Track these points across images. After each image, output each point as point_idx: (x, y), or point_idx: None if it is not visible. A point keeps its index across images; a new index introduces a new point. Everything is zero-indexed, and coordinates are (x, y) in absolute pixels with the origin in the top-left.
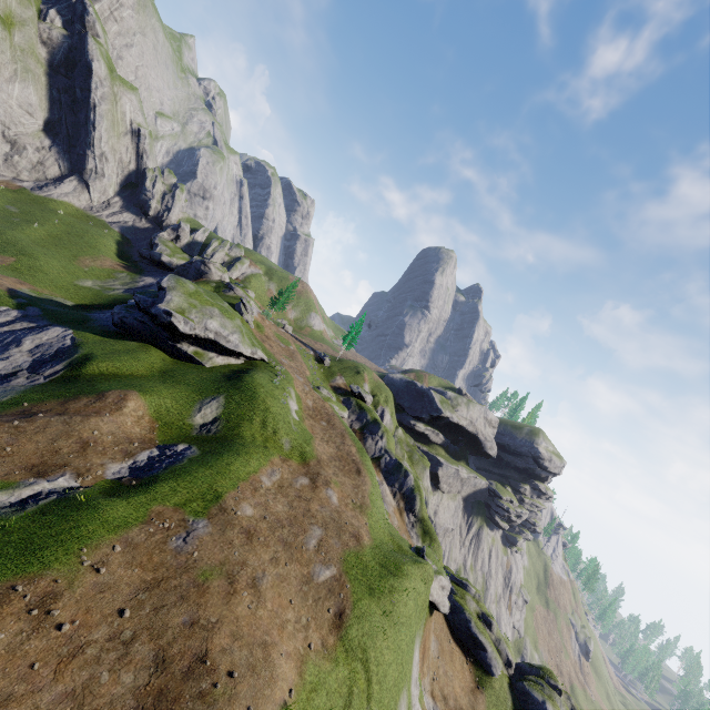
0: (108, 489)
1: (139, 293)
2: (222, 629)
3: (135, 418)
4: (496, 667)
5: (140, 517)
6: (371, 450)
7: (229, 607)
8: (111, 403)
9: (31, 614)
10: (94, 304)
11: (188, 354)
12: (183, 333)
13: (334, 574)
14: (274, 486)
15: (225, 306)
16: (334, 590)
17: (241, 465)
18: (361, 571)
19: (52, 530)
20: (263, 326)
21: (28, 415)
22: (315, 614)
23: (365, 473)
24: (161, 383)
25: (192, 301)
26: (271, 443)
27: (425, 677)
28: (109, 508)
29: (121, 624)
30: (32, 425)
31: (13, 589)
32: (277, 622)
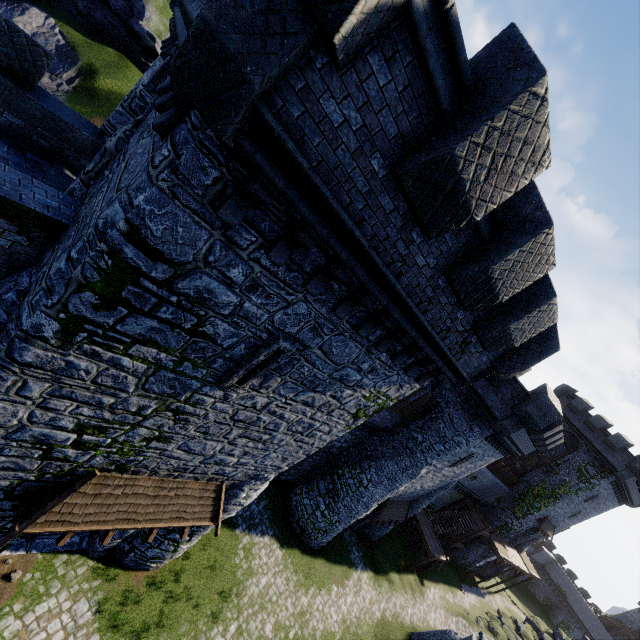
0: None
1: None
2: None
3: None
4: None
5: None
6: None
7: None
8: None
9: None
10: None
11: None
12: None
13: None
14: None
15: None
16: None
17: None
18: None
19: None
20: None
21: None
22: None
23: None
24: None
25: (164, 20)
26: None
27: None
28: None
29: None
30: None
31: None
32: None
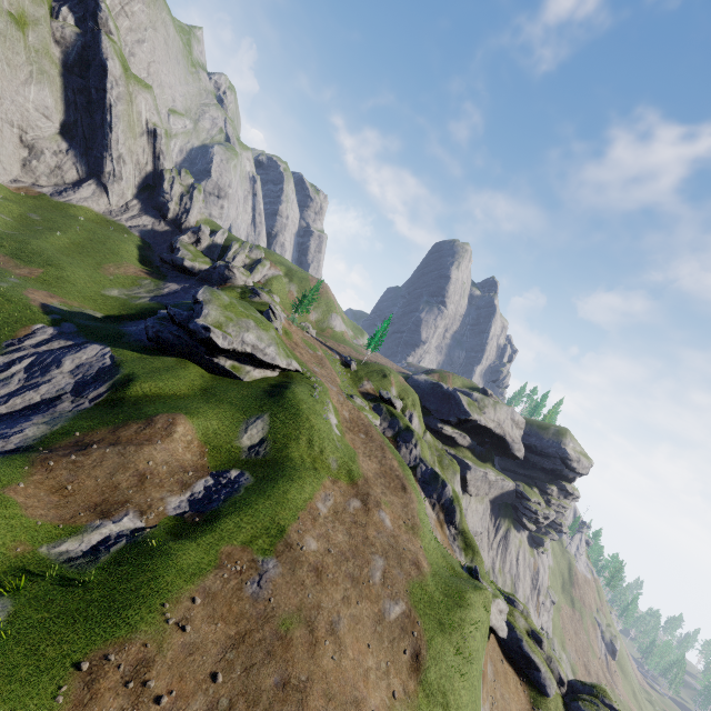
0: (173, 528)
1: (173, 306)
2: (314, 688)
3: (185, 444)
4: (550, 687)
5: (212, 561)
6: (405, 459)
7: (314, 660)
8: (161, 428)
9: (128, 687)
10: (123, 314)
11: (225, 369)
12: (221, 348)
13: (403, 609)
14: (330, 512)
15: (259, 317)
16: (406, 629)
17: (296, 492)
18: (428, 604)
19: (131, 584)
20: (291, 332)
21: (82, 447)
22: (392, 657)
23: (410, 489)
24: (204, 403)
25: (228, 313)
26: (319, 463)
27: (485, 703)
28: (181, 553)
29: (216, 690)
30: (89, 459)
31: (106, 659)
32: (361, 672)
